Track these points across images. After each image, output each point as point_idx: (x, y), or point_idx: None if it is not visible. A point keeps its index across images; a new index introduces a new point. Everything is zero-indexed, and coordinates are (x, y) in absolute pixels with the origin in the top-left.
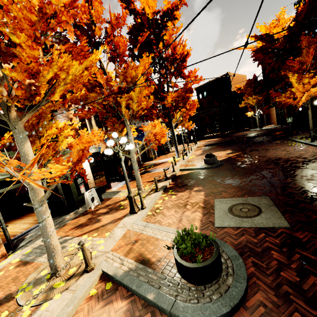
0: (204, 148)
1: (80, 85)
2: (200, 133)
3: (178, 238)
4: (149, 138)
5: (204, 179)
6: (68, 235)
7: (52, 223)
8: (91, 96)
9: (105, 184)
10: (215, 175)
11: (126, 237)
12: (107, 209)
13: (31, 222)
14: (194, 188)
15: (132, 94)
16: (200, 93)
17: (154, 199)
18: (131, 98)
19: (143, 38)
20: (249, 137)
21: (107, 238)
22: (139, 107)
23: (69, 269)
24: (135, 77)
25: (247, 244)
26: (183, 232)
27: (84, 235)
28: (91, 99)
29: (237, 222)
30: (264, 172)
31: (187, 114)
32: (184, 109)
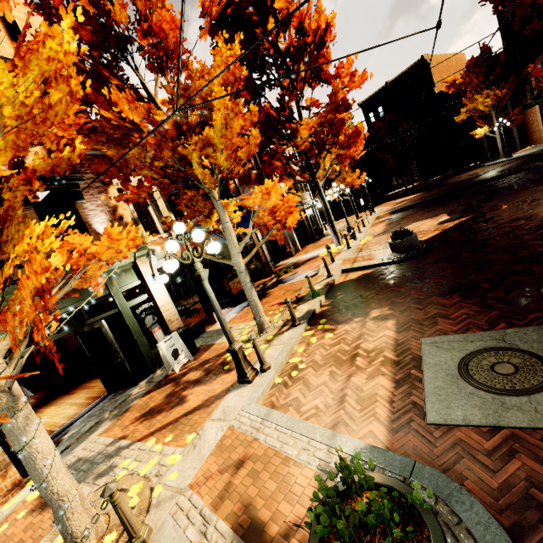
0: (390, 219)
1: (72, 131)
2: (381, 191)
3: (318, 508)
4: (261, 220)
5: (392, 288)
6: (126, 436)
7: (47, 448)
8: (131, 156)
9: (202, 317)
10: (416, 275)
11: (224, 450)
12: (202, 372)
13: (81, 401)
14: (373, 313)
15: (209, 134)
16: (370, 112)
17: (287, 346)
18: (209, 142)
19: (213, 2)
20: (484, 181)
21: (187, 450)
22: (237, 159)
23: (105, 534)
24: (210, 94)
25: (532, 494)
26: (328, 491)
27: (152, 436)
28: (134, 162)
29: (489, 408)
30: (538, 256)
31: (345, 157)
32: (337, 148)
